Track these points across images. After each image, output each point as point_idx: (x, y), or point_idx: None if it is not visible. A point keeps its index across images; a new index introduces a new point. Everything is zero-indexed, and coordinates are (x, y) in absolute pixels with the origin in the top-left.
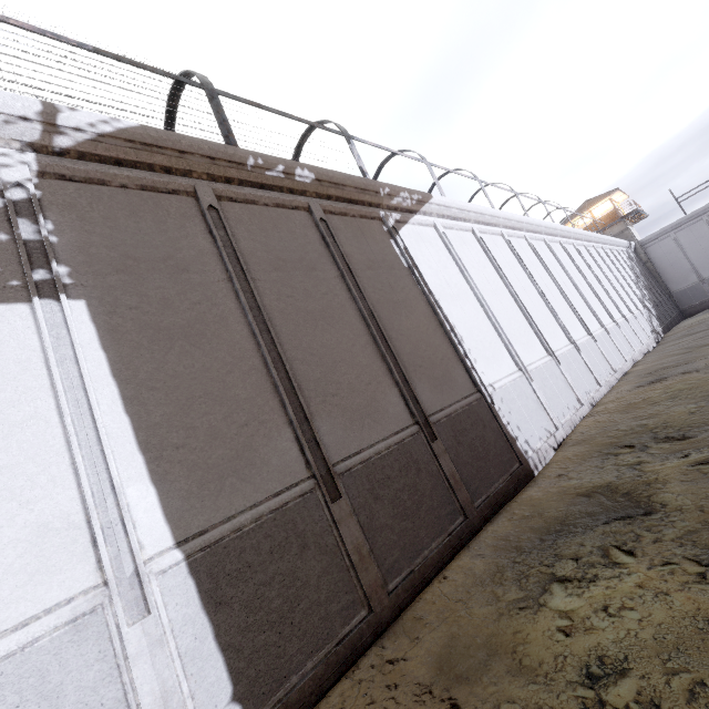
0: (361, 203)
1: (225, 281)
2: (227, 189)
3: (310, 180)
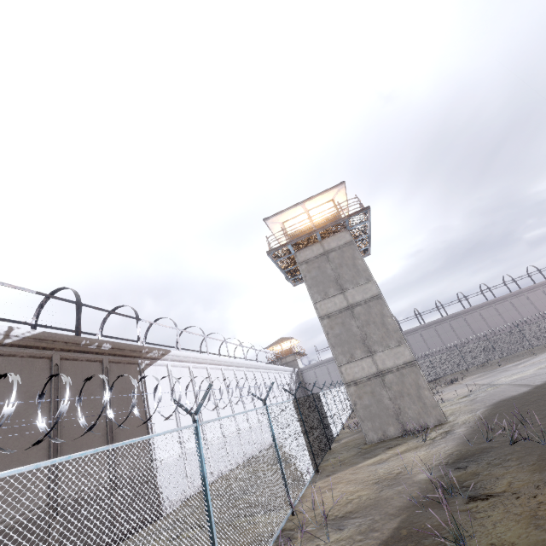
0: (131, 356)
1: (48, 402)
2: (67, 355)
3: (109, 348)
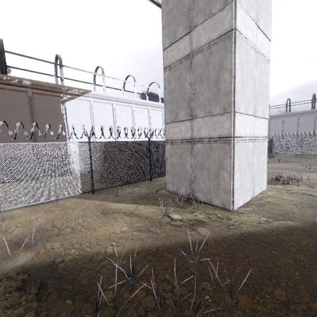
0: (53, 91)
1: None
2: None
3: (29, 84)
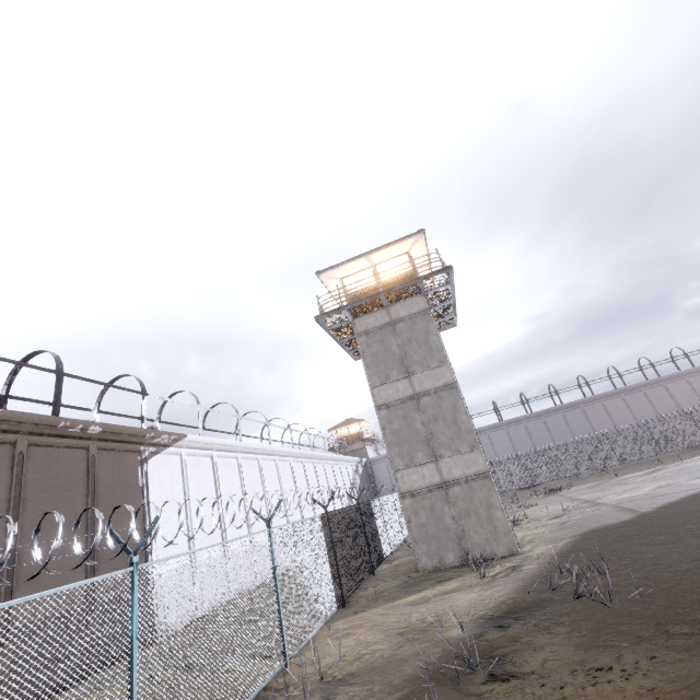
0: (130, 442)
1: (5, 501)
2: (38, 440)
3: (98, 431)
